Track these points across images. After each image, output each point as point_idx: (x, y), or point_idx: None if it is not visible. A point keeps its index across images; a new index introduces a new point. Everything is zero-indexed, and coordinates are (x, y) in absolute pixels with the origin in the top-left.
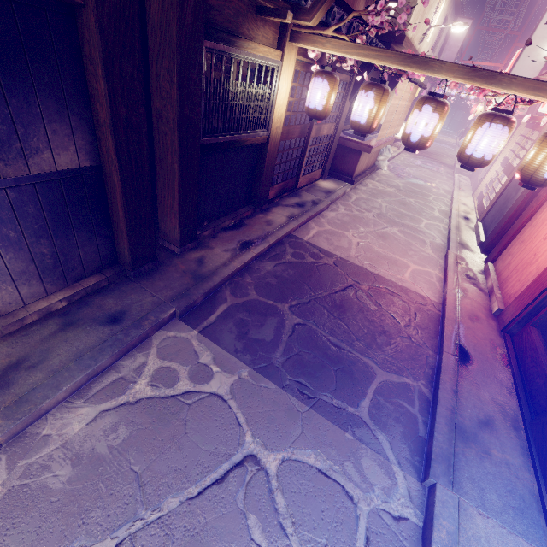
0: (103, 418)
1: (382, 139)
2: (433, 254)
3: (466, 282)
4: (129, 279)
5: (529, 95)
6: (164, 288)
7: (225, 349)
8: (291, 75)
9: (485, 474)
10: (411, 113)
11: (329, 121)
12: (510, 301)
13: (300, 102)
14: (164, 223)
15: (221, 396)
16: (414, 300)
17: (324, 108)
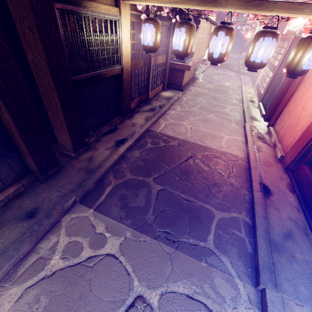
0: (28, 293)
1: (196, 61)
2: (237, 127)
3: (259, 141)
4: (40, 182)
5: (287, 13)
6: (66, 184)
7: (113, 219)
8: (129, 25)
9: (295, 273)
10: (211, 38)
11: (161, 54)
12: (288, 150)
13: (140, 43)
14: (60, 138)
15: (114, 254)
16: (230, 159)
17: (154, 44)
